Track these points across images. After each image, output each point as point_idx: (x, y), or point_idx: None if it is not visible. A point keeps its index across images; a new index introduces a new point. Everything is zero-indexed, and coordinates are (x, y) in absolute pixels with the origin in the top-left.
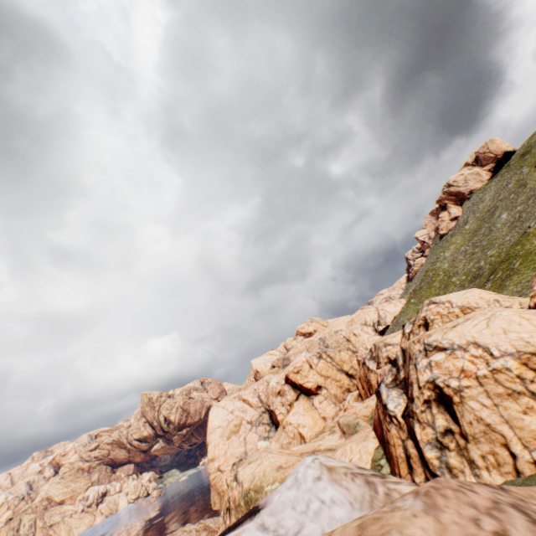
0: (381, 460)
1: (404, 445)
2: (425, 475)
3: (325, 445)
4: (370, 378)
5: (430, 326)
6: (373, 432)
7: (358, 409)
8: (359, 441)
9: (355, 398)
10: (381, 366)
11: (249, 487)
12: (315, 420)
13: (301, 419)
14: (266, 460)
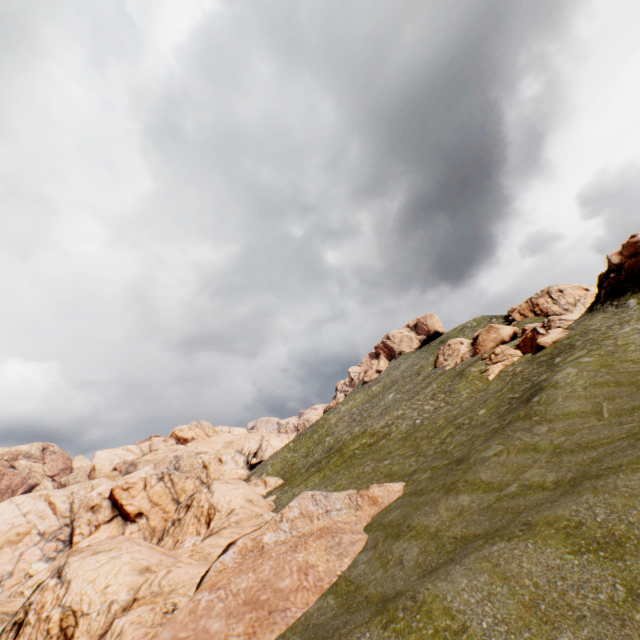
0: None
1: None
2: None
3: None
4: None
5: (189, 511)
6: None
7: None
8: None
9: None
10: None
11: None
12: None
13: None
14: None
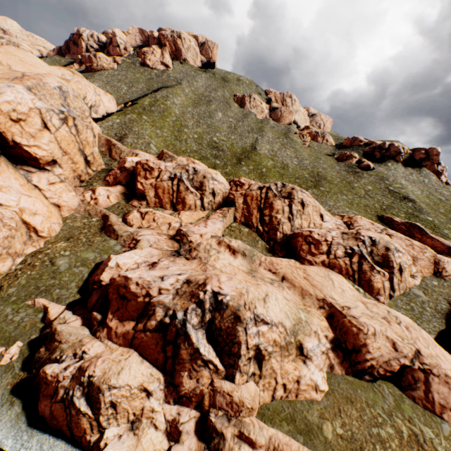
0: (355, 286)
1: (382, 282)
2: (389, 293)
3: (241, 267)
4: (187, 198)
5: (306, 207)
6: (327, 269)
7: (217, 231)
8: (340, 276)
9: (119, 197)
10: (206, 194)
11: (292, 323)
12: (48, 206)
13: (27, 202)
14: (278, 294)
